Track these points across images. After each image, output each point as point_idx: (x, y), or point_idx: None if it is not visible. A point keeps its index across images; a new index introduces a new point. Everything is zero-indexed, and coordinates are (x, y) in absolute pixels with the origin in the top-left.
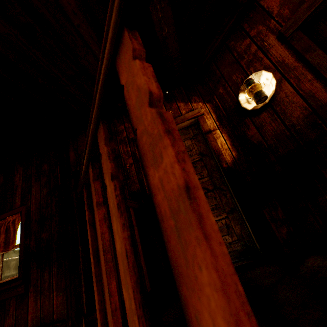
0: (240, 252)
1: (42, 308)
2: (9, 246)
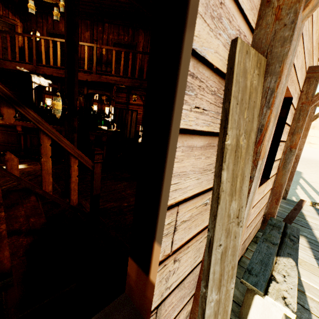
0: None
1: None
2: None
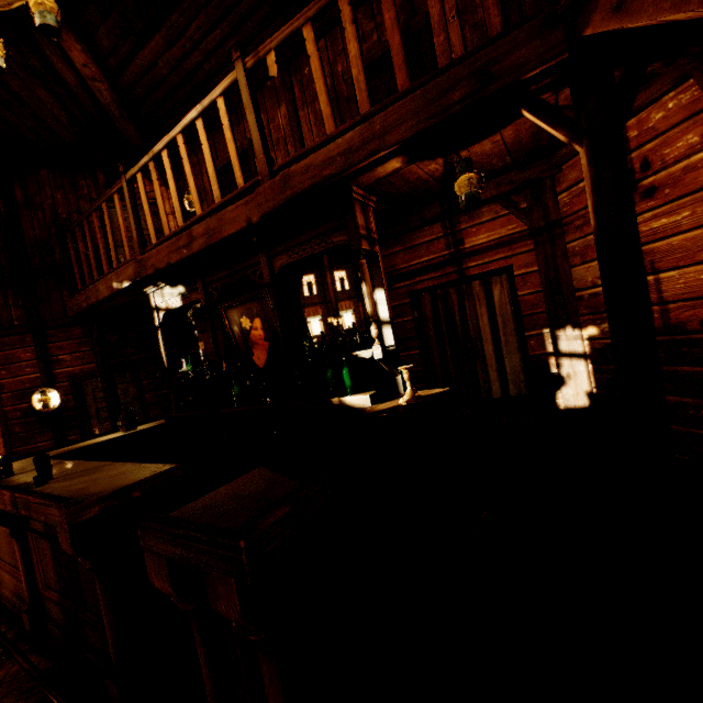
0: None
1: (1, 318)
2: None
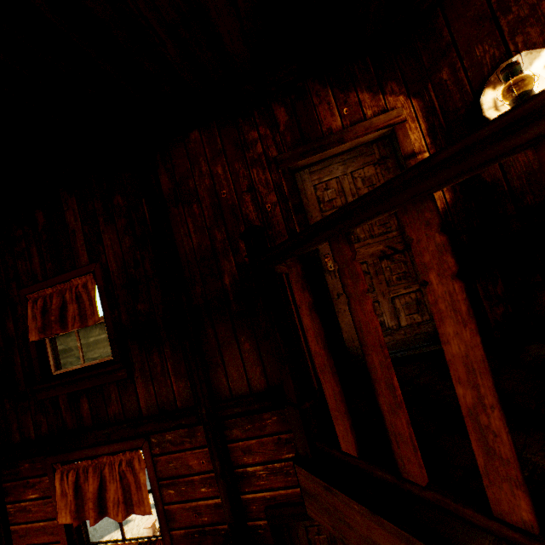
0: (431, 335)
1: (158, 395)
2: (87, 320)
